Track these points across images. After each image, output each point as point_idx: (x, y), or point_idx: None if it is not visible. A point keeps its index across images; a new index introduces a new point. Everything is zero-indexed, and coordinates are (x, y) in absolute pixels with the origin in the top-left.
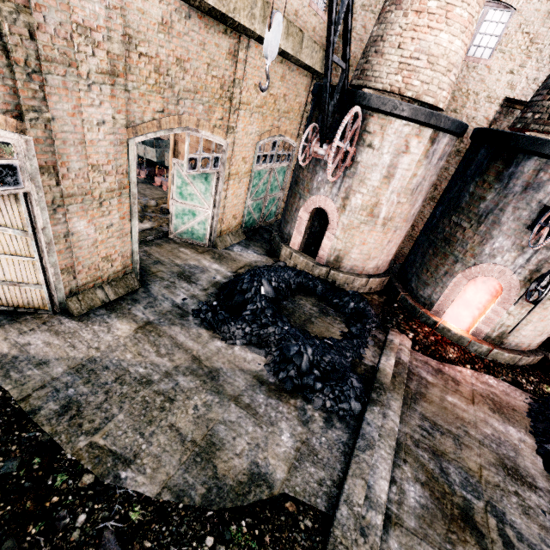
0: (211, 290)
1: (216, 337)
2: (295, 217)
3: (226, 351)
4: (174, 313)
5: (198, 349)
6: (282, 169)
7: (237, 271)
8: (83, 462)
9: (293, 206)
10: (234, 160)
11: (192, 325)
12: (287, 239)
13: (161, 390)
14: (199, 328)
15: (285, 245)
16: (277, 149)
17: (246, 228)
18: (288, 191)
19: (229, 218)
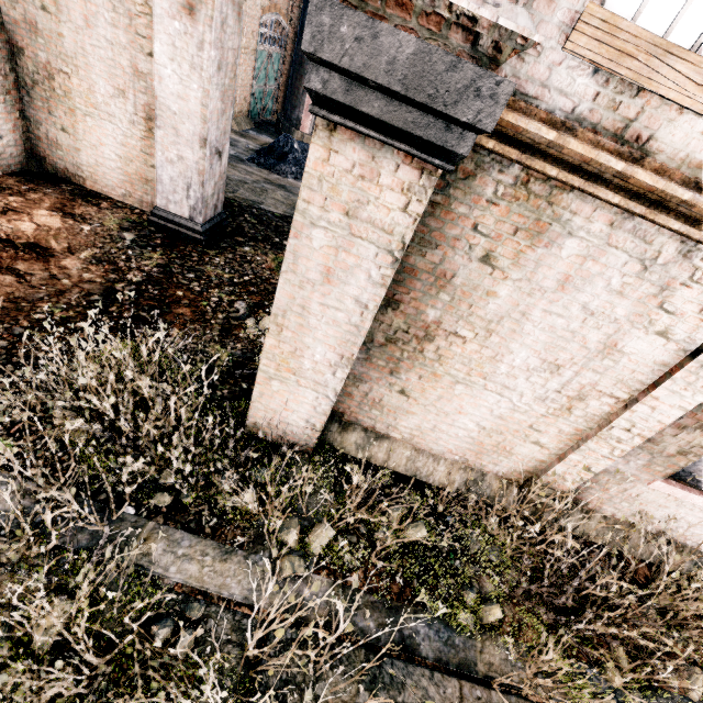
0: (252, 152)
1: (273, 174)
2: (303, 100)
3: (284, 180)
4: (235, 159)
5: (265, 176)
6: (277, 57)
7: (263, 146)
8: (238, 200)
9: (300, 89)
10: (246, 31)
11: (252, 166)
12: (296, 124)
13: (256, 187)
14: (258, 168)
15: (296, 129)
16: (274, 29)
17: (251, 118)
18: (290, 77)
19: (242, 100)
